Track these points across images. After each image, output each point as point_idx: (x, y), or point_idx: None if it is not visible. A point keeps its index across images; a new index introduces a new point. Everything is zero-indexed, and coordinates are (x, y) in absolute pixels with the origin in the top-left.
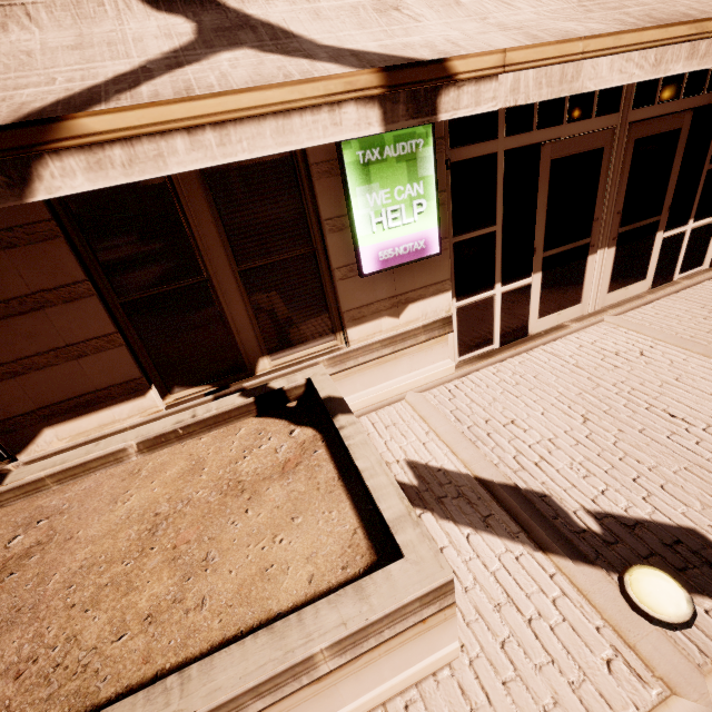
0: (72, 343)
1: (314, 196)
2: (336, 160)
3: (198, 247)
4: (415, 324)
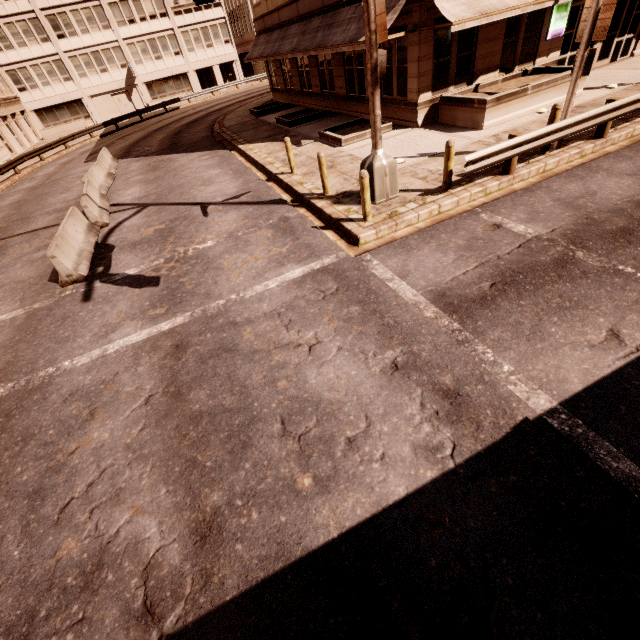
0: (494, 51)
1: (544, 15)
2: (552, 5)
3: (519, 28)
4: (549, 61)
